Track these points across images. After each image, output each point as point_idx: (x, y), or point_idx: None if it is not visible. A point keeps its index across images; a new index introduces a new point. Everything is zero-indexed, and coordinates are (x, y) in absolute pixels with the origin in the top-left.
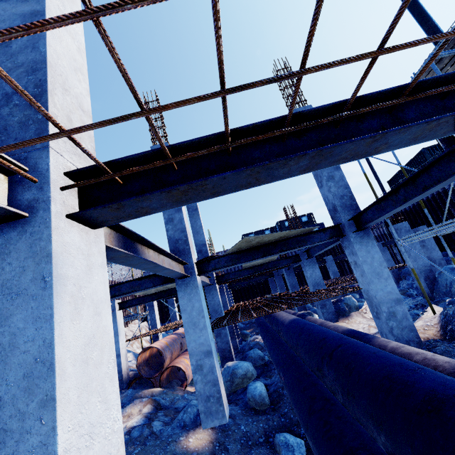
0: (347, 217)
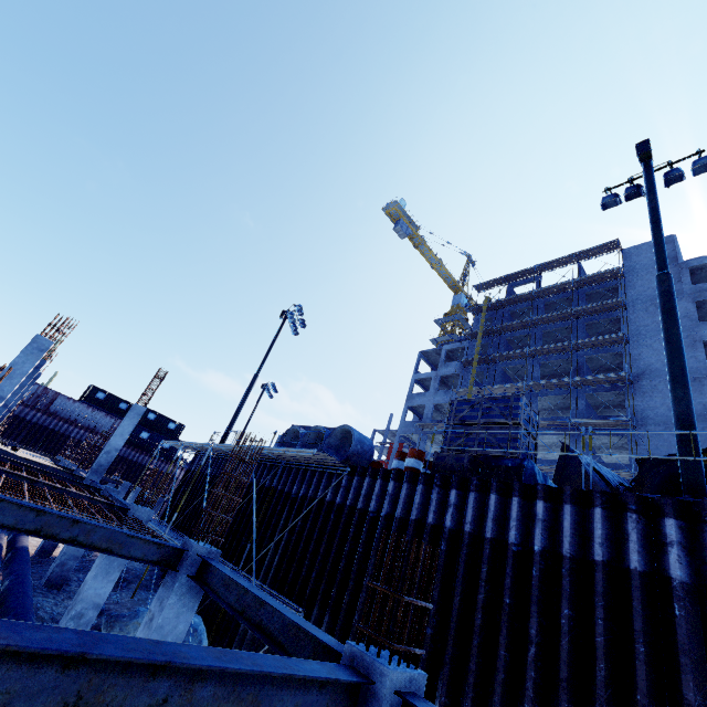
0: (92, 477)
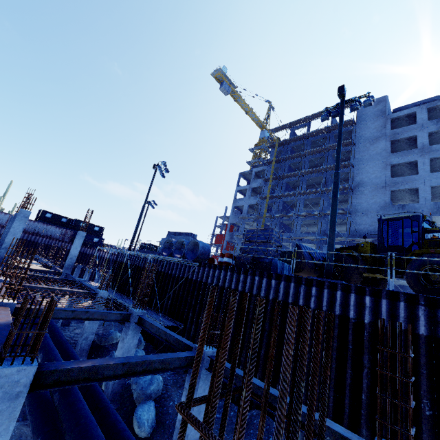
0: (66, 271)
